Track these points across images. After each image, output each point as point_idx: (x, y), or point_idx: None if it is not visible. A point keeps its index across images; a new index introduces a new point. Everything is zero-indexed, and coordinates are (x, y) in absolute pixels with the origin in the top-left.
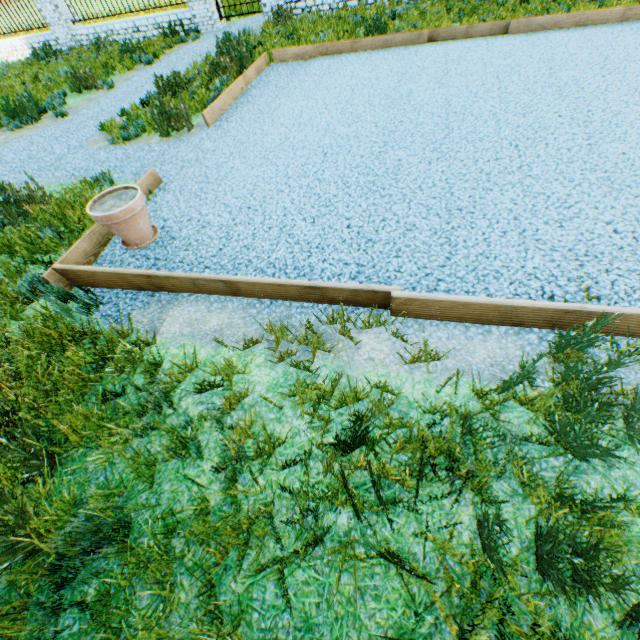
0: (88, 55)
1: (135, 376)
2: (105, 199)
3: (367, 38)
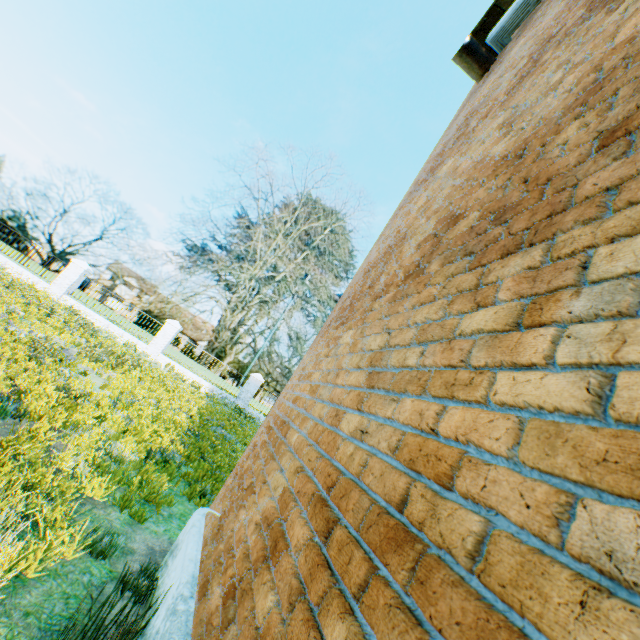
0: None
1: None
2: None
3: None
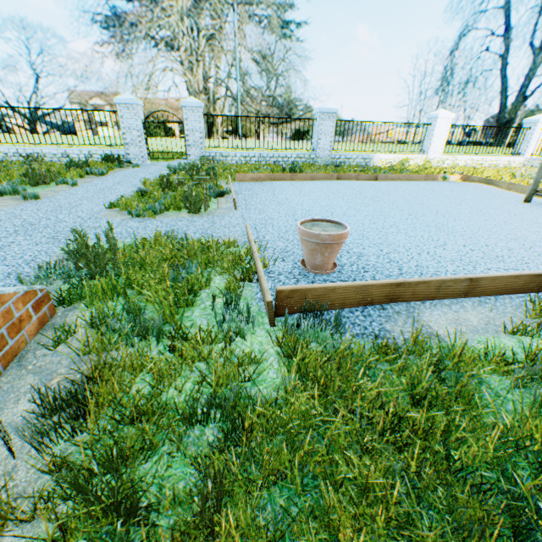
0: (17, 164)
1: (483, 377)
2: (303, 227)
3: (301, 174)
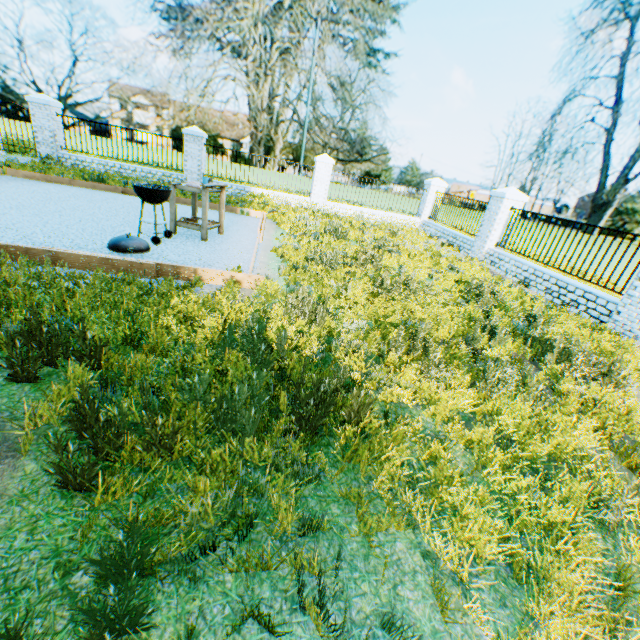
0: None
1: None
2: None
3: (82, 181)
